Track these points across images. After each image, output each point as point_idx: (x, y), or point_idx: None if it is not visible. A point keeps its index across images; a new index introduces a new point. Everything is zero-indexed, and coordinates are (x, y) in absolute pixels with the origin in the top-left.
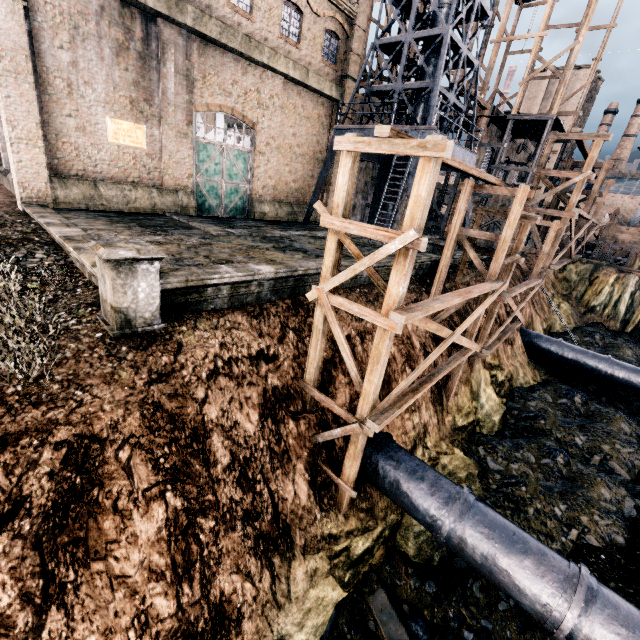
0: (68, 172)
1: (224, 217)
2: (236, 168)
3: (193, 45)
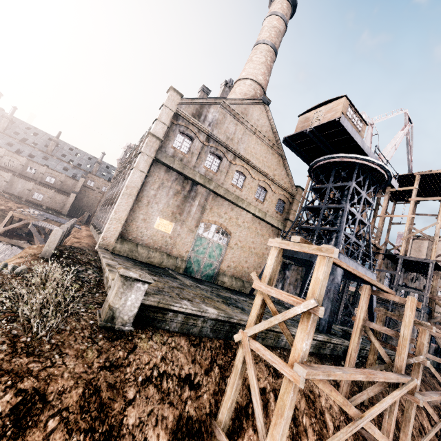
0: (128, 237)
1: (199, 278)
2: (214, 252)
3: (210, 196)
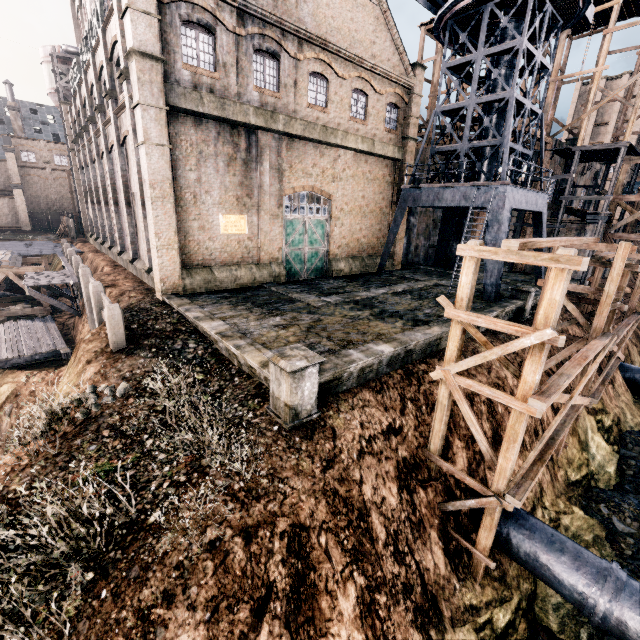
0: (192, 263)
1: (308, 279)
2: (316, 235)
3: (283, 144)
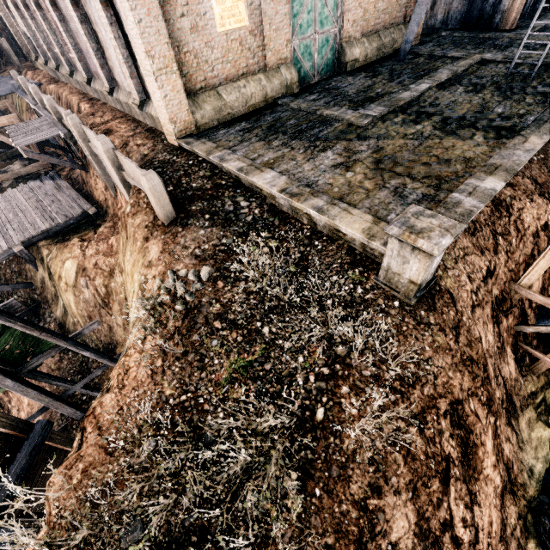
0: (194, 88)
1: (321, 82)
2: (326, 8)
3: None
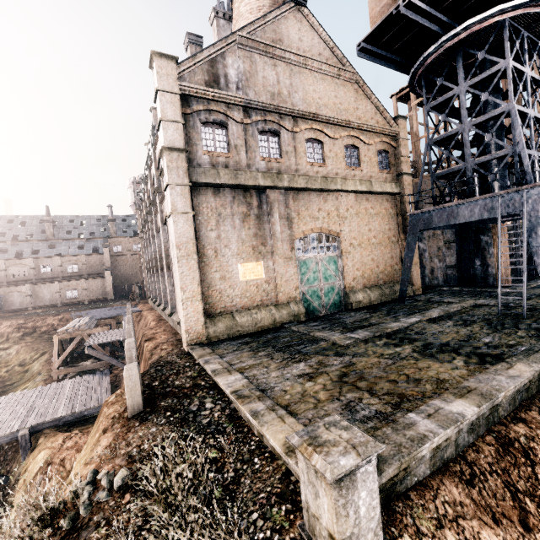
0: (215, 311)
1: (327, 314)
2: (329, 270)
3: (289, 197)
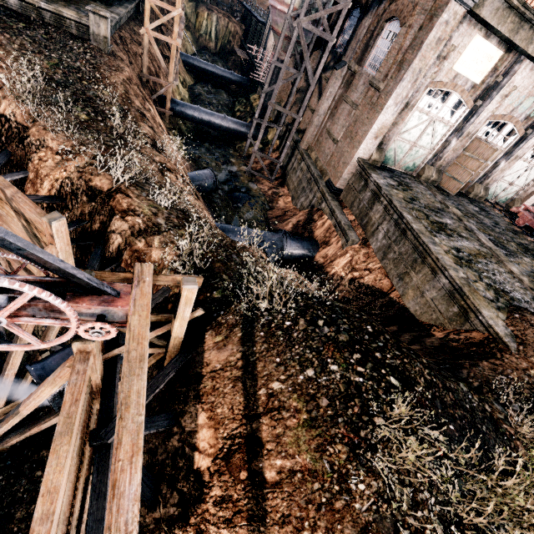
0: None
1: None
2: None
3: None
